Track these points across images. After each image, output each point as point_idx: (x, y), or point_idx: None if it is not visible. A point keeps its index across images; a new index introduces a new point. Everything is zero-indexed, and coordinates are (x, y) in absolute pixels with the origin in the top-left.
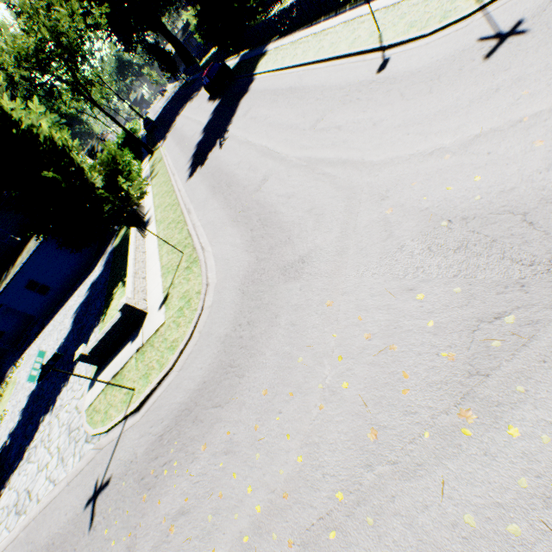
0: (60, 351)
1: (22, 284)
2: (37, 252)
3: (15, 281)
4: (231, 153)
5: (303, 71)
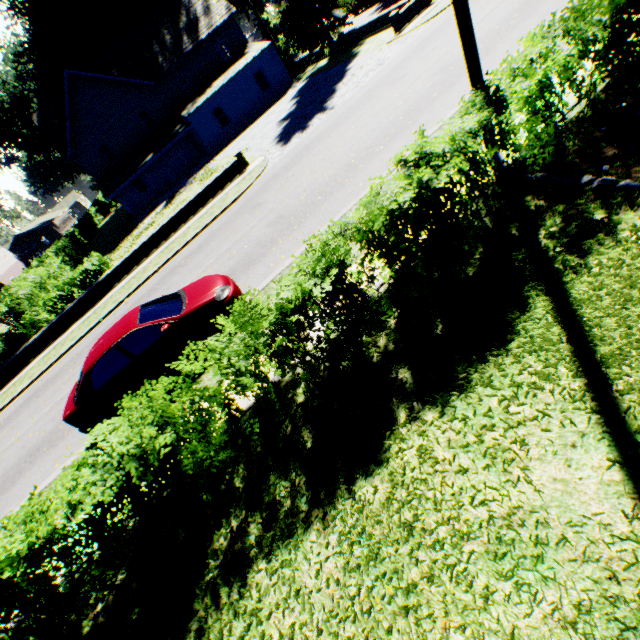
0: (302, 99)
1: (212, 108)
2: (234, 80)
3: (209, 103)
4: None
5: None
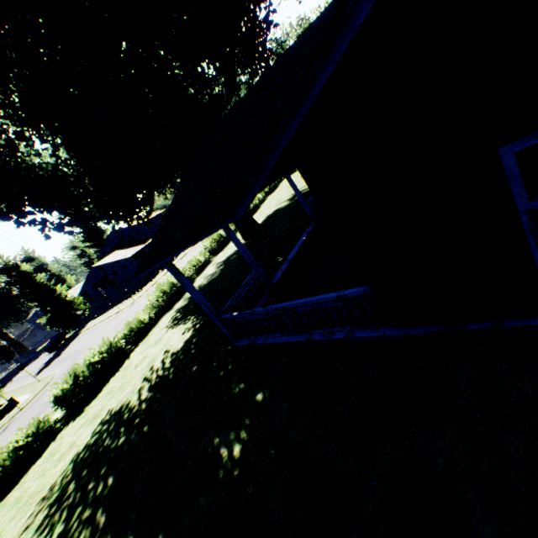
0: None
1: None
2: None
3: None
4: (66, 353)
5: (100, 323)
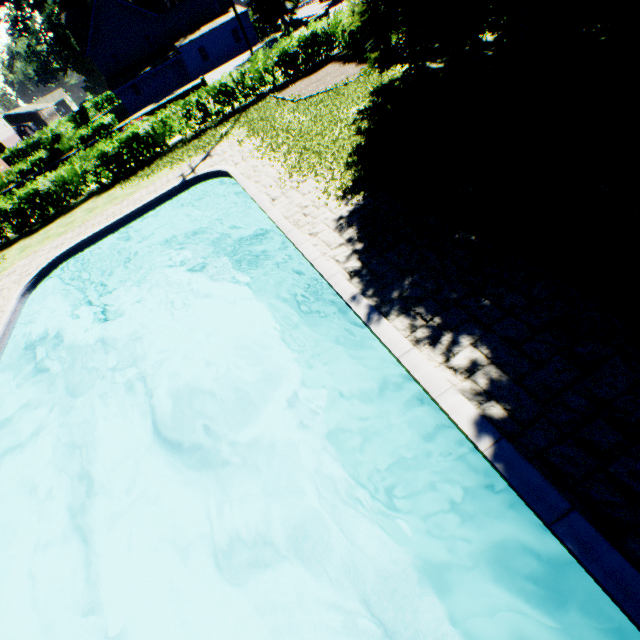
0: None
1: (198, 46)
2: (216, 30)
3: (196, 42)
4: None
5: None
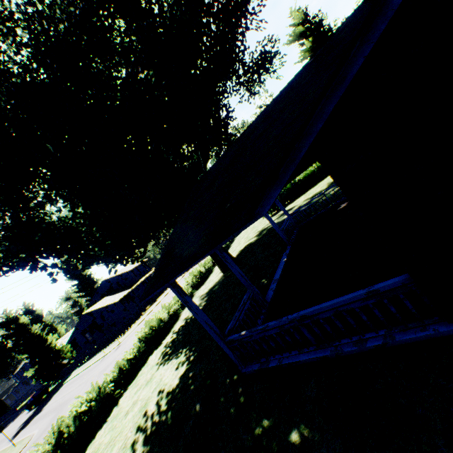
0: None
1: None
2: None
3: None
4: (47, 408)
5: (85, 370)
